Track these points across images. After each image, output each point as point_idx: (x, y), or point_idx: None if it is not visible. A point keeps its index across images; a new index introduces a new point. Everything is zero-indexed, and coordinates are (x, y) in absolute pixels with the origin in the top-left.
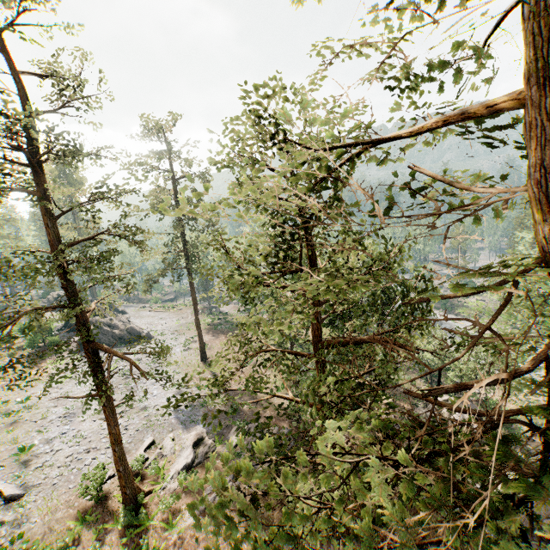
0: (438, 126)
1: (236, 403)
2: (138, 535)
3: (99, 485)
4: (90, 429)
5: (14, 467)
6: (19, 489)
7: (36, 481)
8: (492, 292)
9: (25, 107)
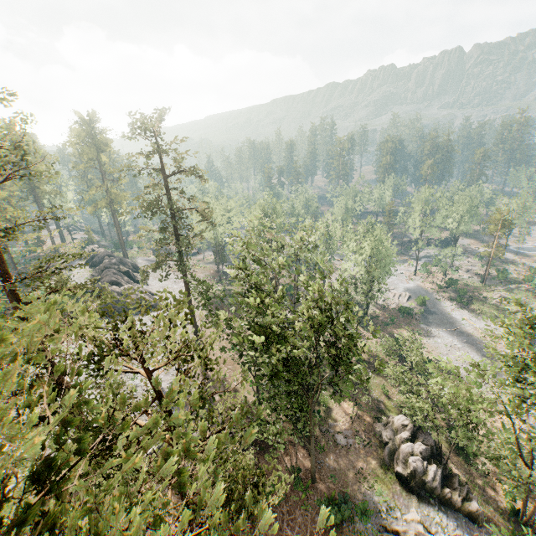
0: None
1: None
2: None
3: None
4: None
5: None
6: None
7: None
8: None
9: None
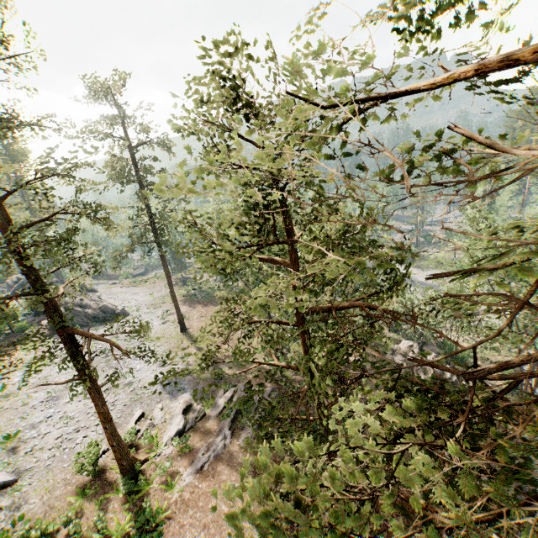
0: (442, 86)
1: (228, 376)
2: (140, 500)
3: (94, 461)
4: (76, 409)
5: (1, 455)
6: (11, 475)
7: (28, 465)
8: (532, 276)
9: None
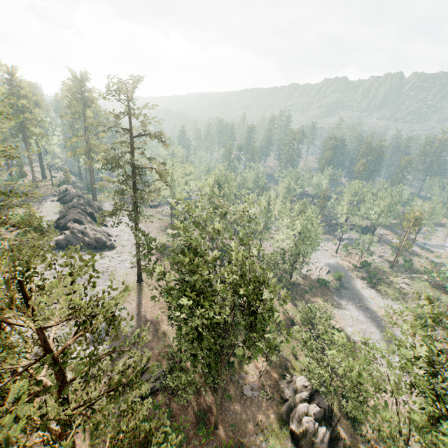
0: None
1: None
2: None
3: None
4: None
5: None
6: None
7: None
8: None
9: None
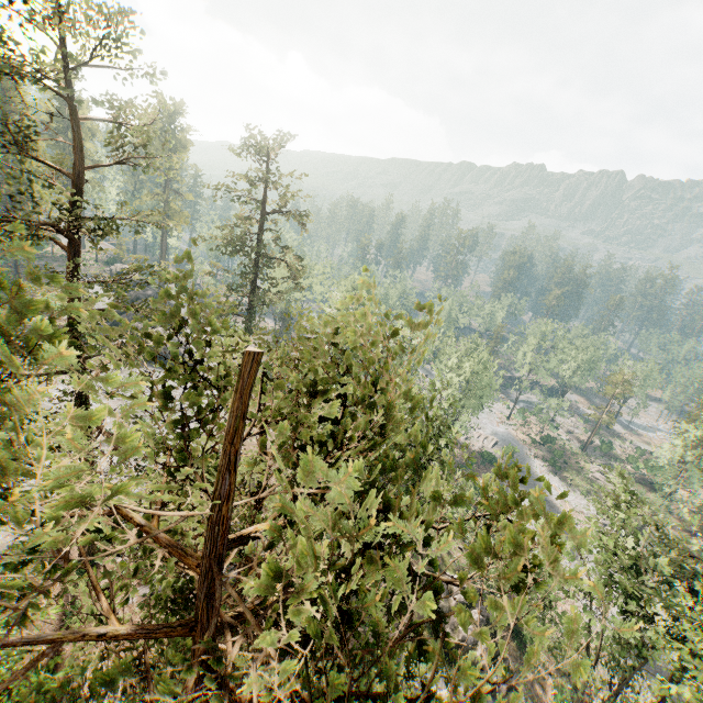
0: None
1: None
2: None
3: None
4: None
5: None
6: None
7: None
8: None
9: (76, 160)
